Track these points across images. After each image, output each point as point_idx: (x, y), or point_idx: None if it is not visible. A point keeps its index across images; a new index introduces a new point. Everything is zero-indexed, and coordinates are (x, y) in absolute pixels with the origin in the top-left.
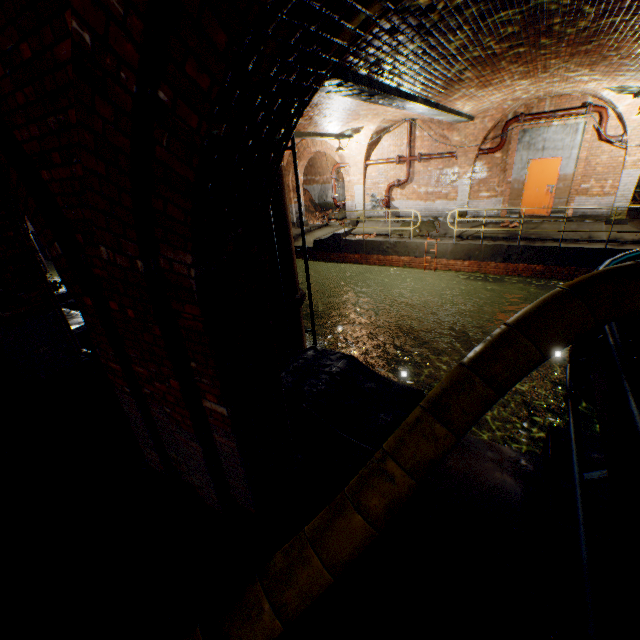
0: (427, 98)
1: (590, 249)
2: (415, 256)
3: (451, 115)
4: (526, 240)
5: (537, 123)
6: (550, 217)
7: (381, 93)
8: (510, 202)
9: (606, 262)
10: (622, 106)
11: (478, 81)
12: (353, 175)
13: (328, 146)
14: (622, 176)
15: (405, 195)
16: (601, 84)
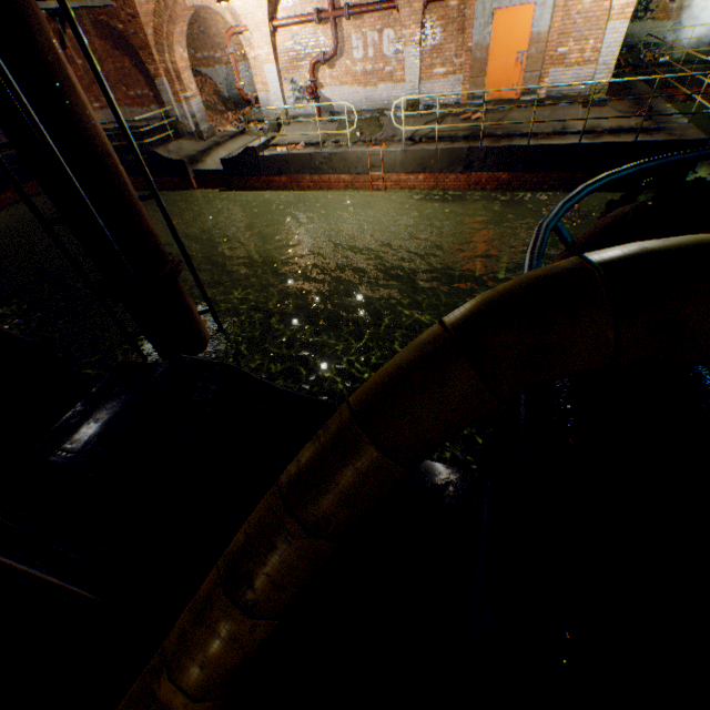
0: None
1: (563, 146)
2: (358, 173)
3: None
4: (491, 138)
5: None
6: (520, 101)
7: None
8: (472, 81)
9: (555, 209)
10: None
11: None
12: (258, 47)
13: None
14: (606, 32)
15: (337, 78)
16: None
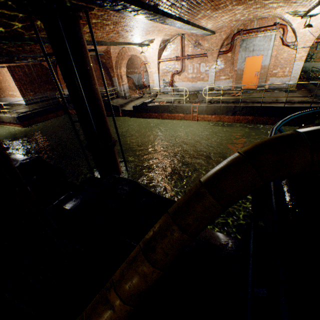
0: (180, 16)
1: (276, 107)
2: (187, 113)
3: (199, 29)
4: (244, 103)
5: (250, 35)
6: (257, 89)
7: (141, 9)
8: (236, 82)
9: (278, 123)
10: (295, 24)
11: (210, 5)
12: (152, 68)
13: (137, 51)
14: (294, 65)
15: (181, 79)
16: (283, 9)
